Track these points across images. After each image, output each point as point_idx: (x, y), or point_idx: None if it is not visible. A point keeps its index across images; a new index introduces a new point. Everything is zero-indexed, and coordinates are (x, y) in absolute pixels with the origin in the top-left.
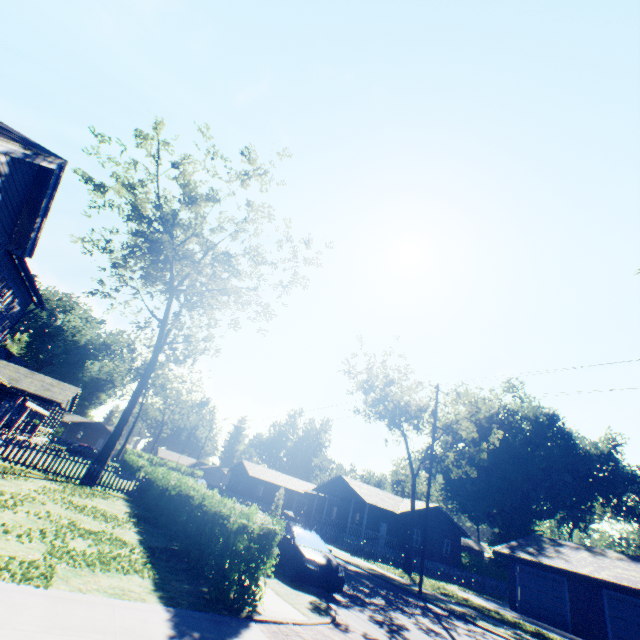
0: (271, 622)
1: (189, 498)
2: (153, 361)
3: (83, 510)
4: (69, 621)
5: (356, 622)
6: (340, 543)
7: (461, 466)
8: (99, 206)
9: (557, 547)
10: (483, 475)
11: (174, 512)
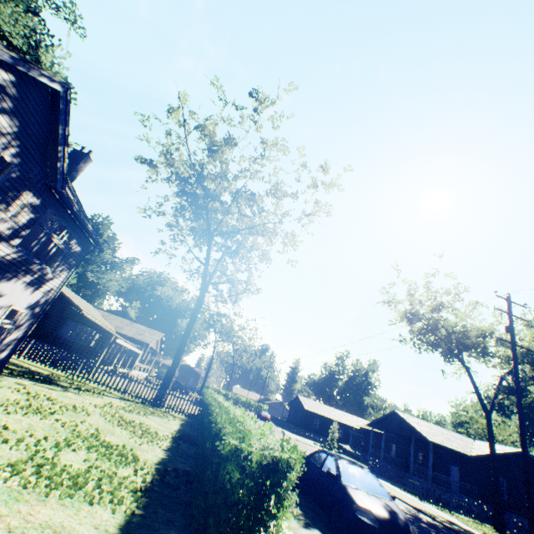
0: None
1: (214, 416)
2: (200, 298)
3: (124, 424)
4: None
5: None
6: (404, 484)
7: None
8: (153, 180)
9: None
10: None
11: (202, 431)
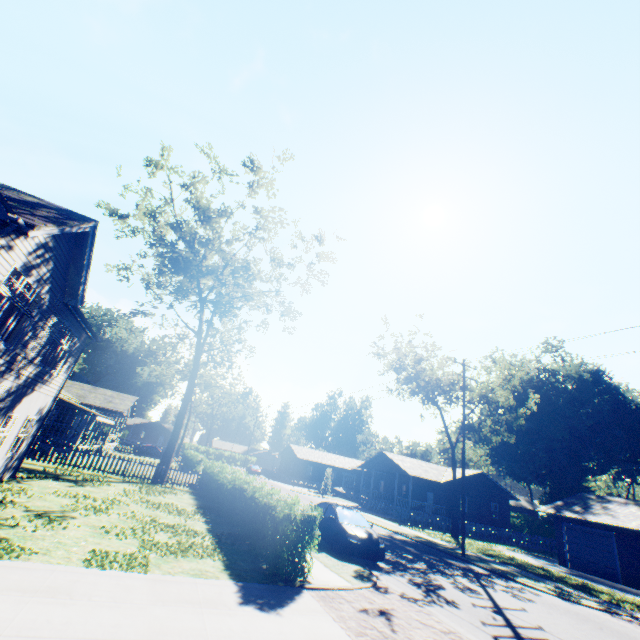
0: (319, 589)
1: (243, 491)
2: (195, 369)
3: (159, 507)
4: (167, 596)
5: (395, 585)
6: (389, 514)
7: (499, 434)
8: (126, 234)
9: (604, 504)
10: (527, 438)
11: (232, 503)
